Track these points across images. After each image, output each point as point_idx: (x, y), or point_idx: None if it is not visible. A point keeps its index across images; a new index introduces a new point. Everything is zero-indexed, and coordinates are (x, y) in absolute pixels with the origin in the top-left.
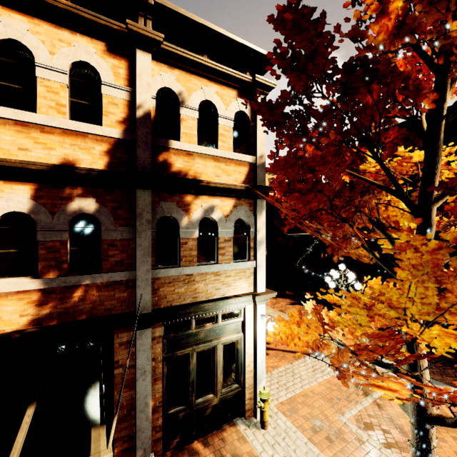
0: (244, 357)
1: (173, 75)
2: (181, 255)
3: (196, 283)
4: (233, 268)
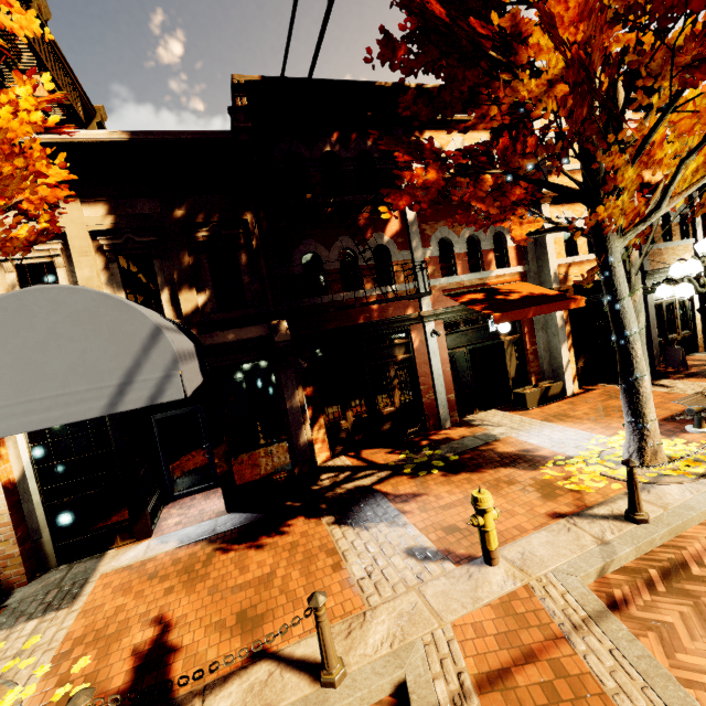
0: (692, 310)
1: (637, 117)
2: (654, 237)
3: (663, 255)
4: (682, 244)
